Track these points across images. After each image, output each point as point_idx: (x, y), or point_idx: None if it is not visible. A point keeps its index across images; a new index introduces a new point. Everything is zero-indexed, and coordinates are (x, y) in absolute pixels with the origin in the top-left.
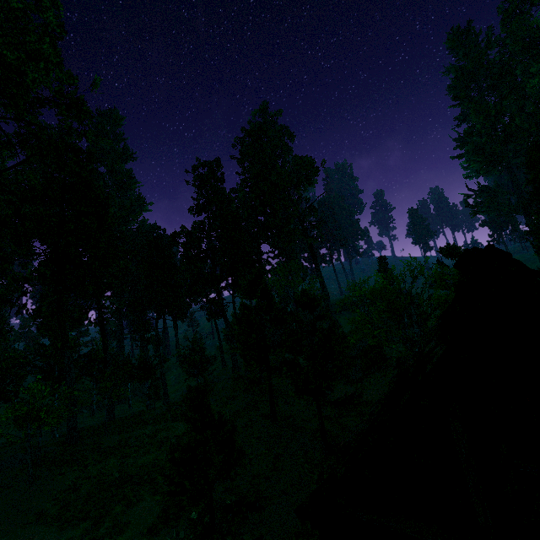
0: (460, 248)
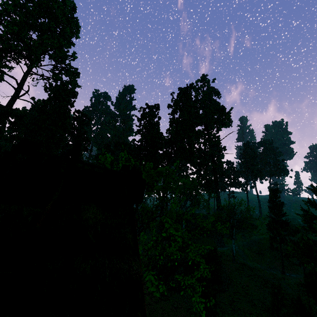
0: None
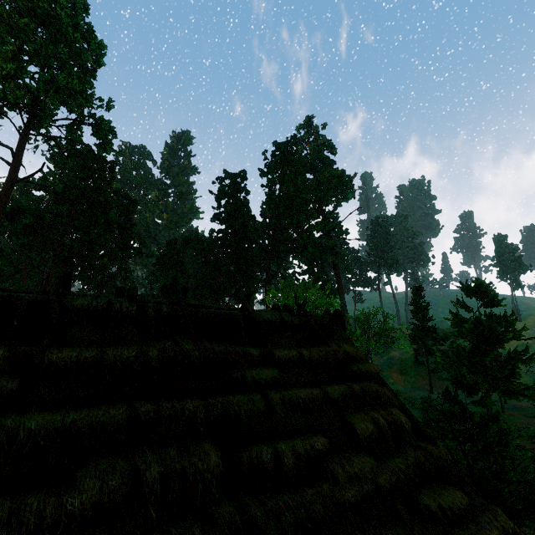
0: (487, 285)
